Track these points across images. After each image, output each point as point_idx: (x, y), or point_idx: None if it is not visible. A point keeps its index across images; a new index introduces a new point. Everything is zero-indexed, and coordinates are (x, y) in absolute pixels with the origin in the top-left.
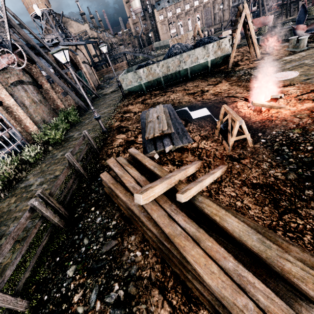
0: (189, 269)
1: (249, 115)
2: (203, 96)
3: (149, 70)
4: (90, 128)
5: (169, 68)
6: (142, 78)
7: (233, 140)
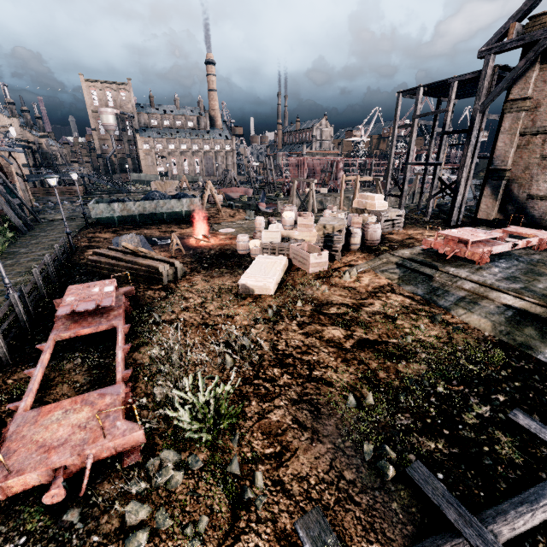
0: (139, 270)
1: (193, 244)
2: (171, 234)
3: (125, 206)
4: (44, 247)
5: (145, 209)
6: (115, 211)
7: (174, 248)
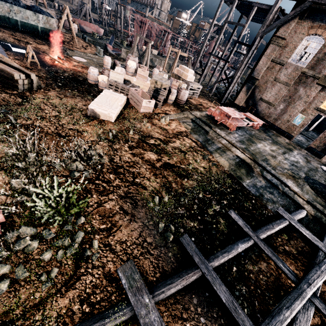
0: None
1: (48, 61)
2: (26, 45)
3: None
4: None
5: None
6: None
7: (30, 60)
